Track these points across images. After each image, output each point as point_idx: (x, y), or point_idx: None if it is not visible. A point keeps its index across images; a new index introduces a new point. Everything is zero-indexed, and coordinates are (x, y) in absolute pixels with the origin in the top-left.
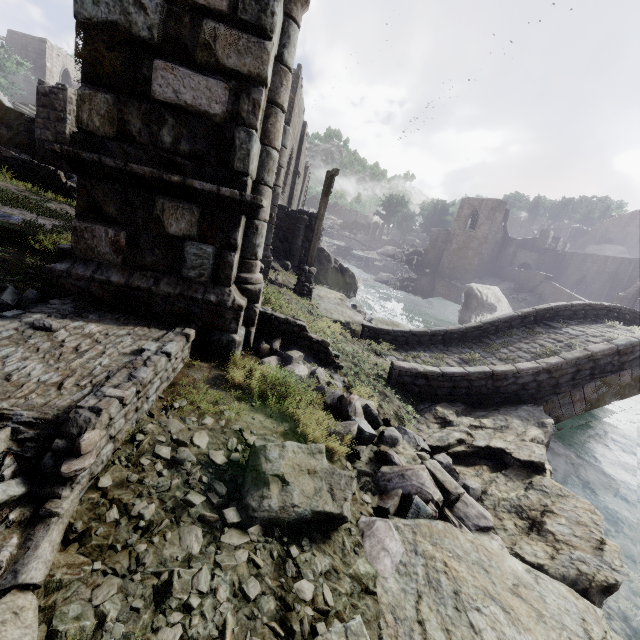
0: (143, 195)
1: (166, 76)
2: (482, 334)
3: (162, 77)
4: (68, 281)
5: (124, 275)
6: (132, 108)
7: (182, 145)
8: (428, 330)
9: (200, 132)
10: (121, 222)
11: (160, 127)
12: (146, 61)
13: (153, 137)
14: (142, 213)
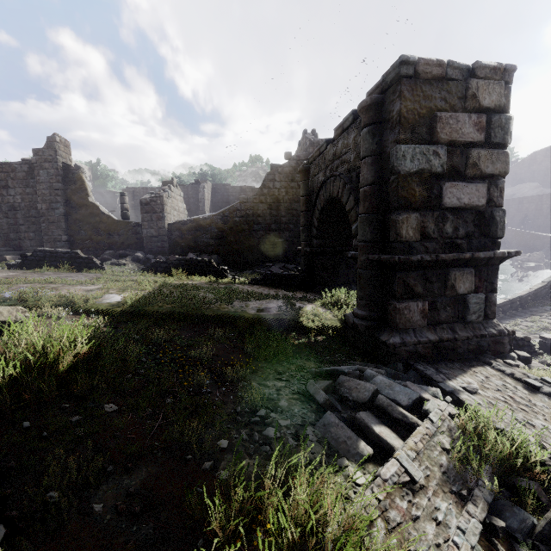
0: (437, 272)
1: (452, 191)
2: (548, 291)
3: (449, 192)
4: (403, 349)
5: (432, 333)
6: (428, 217)
7: (459, 231)
8: (507, 300)
9: (469, 219)
10: (424, 295)
11: (445, 224)
12: (435, 185)
13: (441, 232)
14: (437, 285)
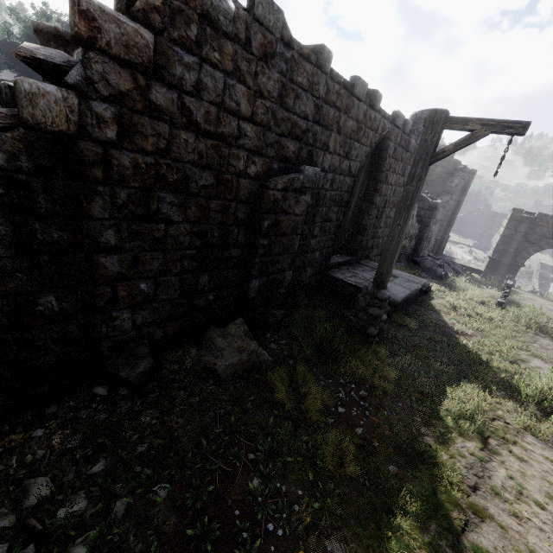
0: None
1: None
2: None
3: None
4: None
5: None
6: None
7: None
8: None
9: None
10: None
11: None
12: None
13: None
14: None
